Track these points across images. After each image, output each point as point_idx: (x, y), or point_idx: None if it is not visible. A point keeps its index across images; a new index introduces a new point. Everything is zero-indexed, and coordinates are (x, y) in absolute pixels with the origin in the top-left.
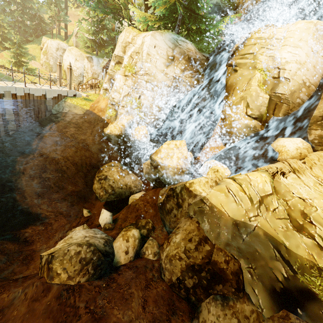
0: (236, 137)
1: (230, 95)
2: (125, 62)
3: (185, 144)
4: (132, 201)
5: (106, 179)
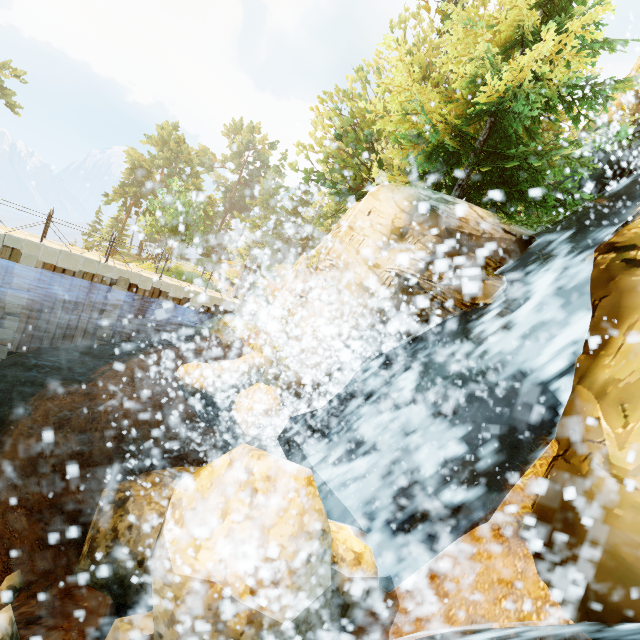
0: (637, 580)
1: (608, 351)
2: (314, 250)
3: (309, 487)
4: (110, 639)
5: (120, 508)
